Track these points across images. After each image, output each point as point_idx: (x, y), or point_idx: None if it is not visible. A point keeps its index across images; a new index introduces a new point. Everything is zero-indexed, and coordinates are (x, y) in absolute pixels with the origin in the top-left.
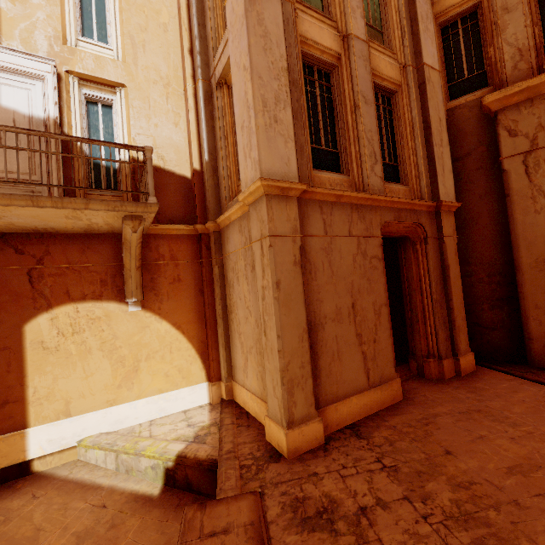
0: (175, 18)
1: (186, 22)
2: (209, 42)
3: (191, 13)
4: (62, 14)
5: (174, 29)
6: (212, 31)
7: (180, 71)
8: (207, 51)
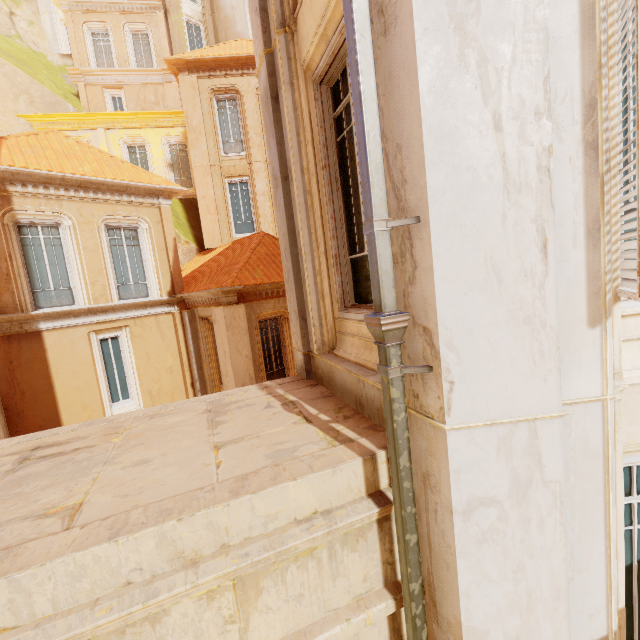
0: (177, 356)
1: (187, 364)
2: (207, 383)
3: (190, 357)
4: (102, 405)
5: (177, 366)
6: (210, 380)
7: (184, 396)
8: (205, 385)
